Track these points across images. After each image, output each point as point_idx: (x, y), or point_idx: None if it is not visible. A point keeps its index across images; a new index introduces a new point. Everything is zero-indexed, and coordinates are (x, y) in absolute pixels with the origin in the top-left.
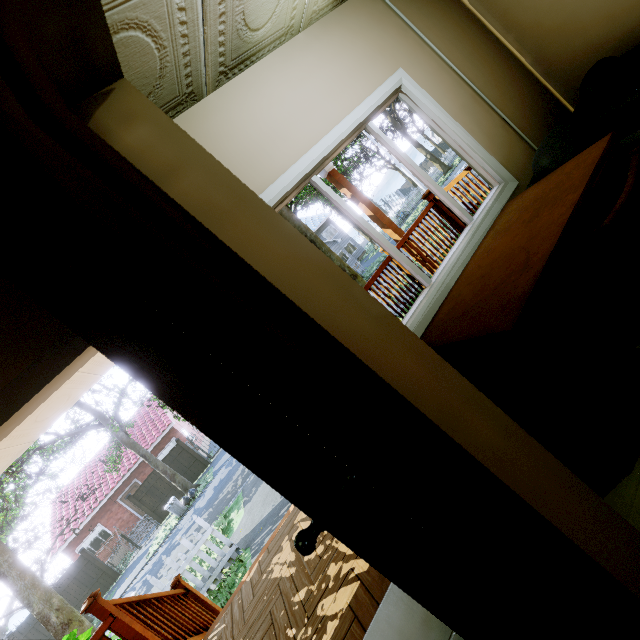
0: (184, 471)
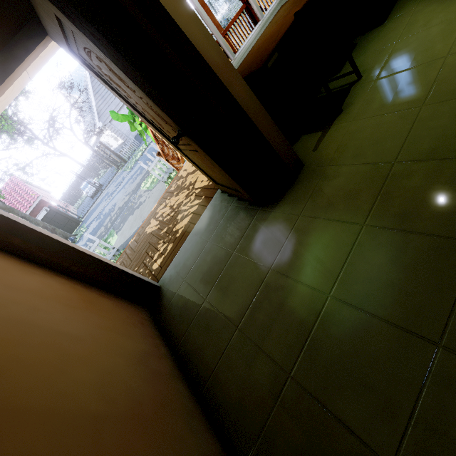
0: (61, 228)
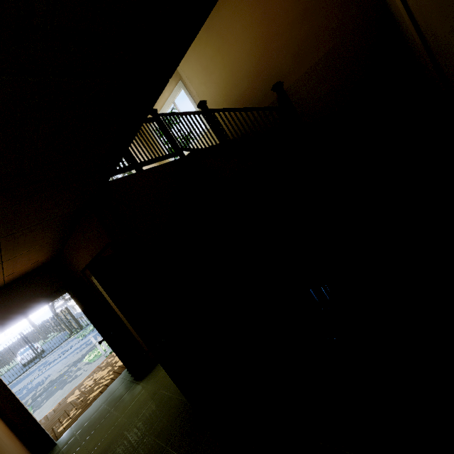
0: None
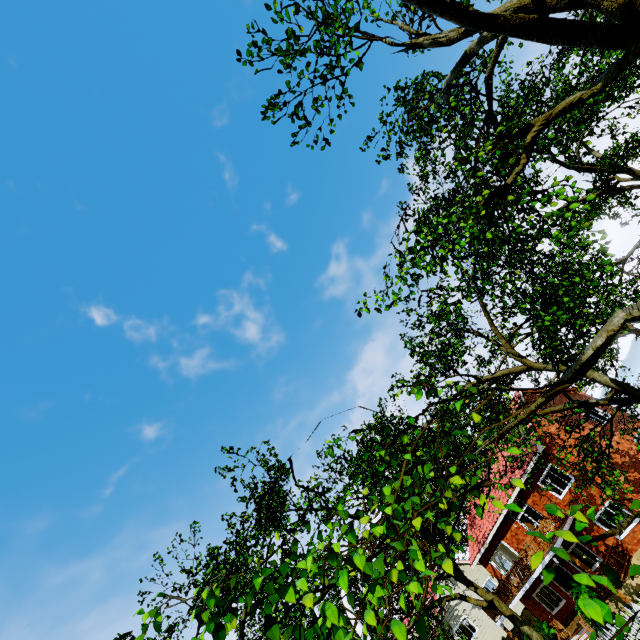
0: None
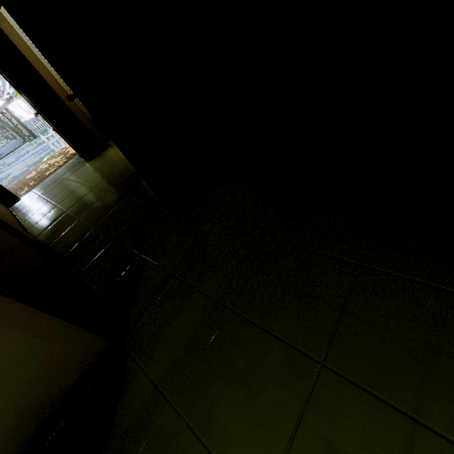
0: None
